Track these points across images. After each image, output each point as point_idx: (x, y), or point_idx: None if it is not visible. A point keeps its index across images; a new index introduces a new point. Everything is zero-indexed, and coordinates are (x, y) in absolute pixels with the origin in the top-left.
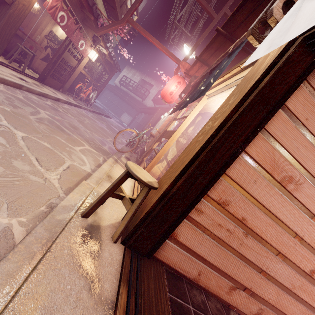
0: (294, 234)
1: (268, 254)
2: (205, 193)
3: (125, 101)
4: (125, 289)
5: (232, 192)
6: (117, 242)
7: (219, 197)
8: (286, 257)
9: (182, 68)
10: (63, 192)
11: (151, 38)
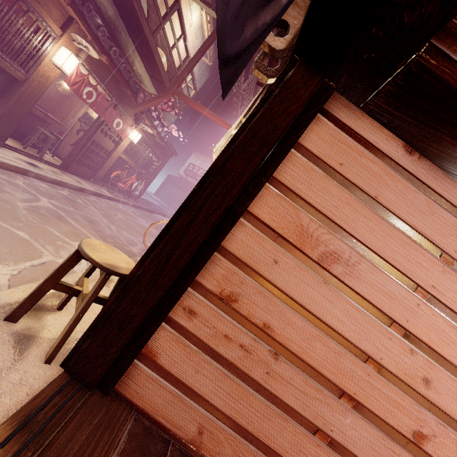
0: (364, 356)
1: (322, 395)
2: (193, 279)
3: None
4: (7, 430)
5: (240, 279)
6: (54, 364)
7: (220, 287)
8: (357, 401)
9: None
10: None
11: (203, 109)
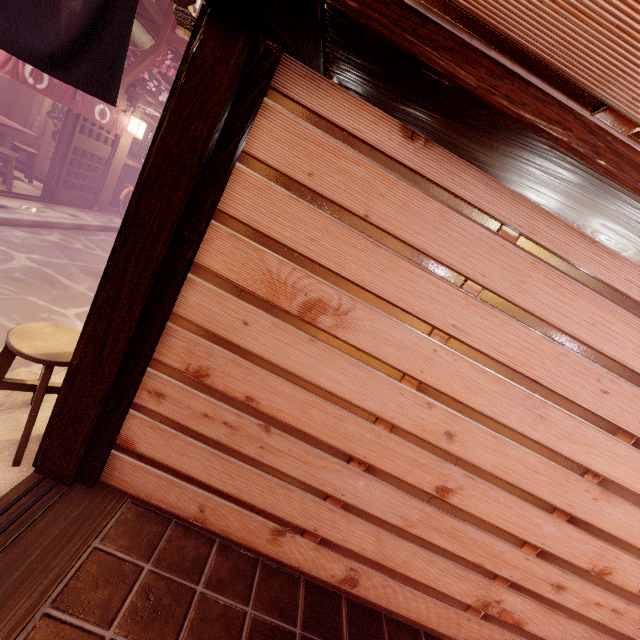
0: (371, 417)
1: (328, 462)
2: (145, 359)
3: None
4: None
5: (206, 350)
6: (26, 465)
7: (184, 363)
8: (369, 464)
9: None
10: None
11: None
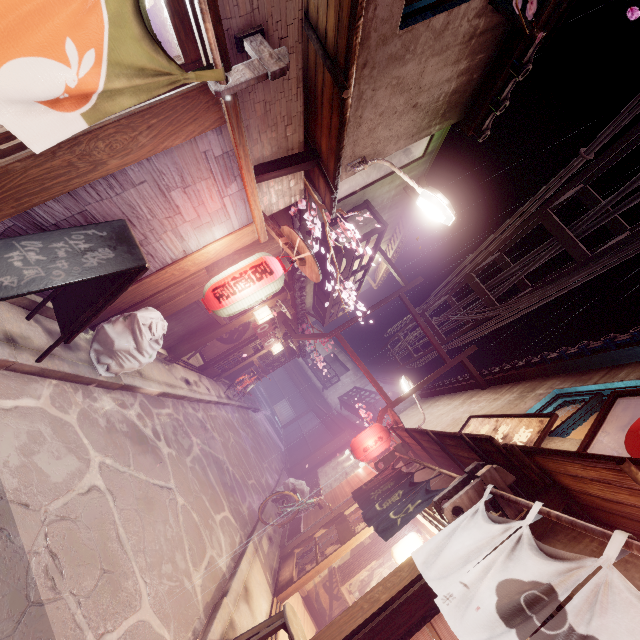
0: None
1: None
2: None
3: (293, 380)
4: None
5: None
6: None
7: None
8: None
9: (391, 415)
10: (203, 610)
11: (359, 362)
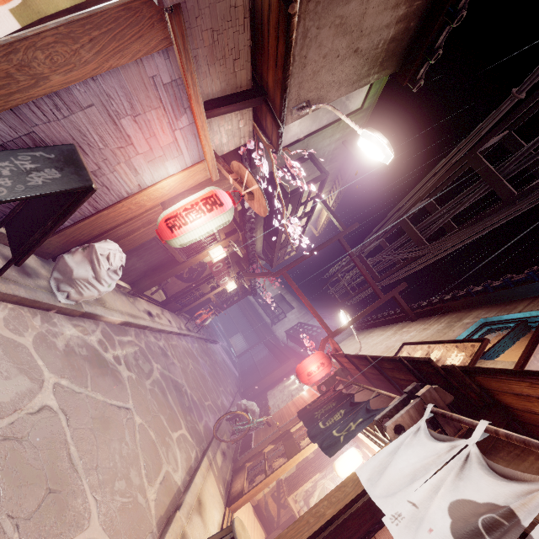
0: None
1: None
2: None
3: (246, 317)
4: None
5: None
6: None
7: None
8: None
9: (332, 343)
10: (156, 524)
11: (303, 298)
